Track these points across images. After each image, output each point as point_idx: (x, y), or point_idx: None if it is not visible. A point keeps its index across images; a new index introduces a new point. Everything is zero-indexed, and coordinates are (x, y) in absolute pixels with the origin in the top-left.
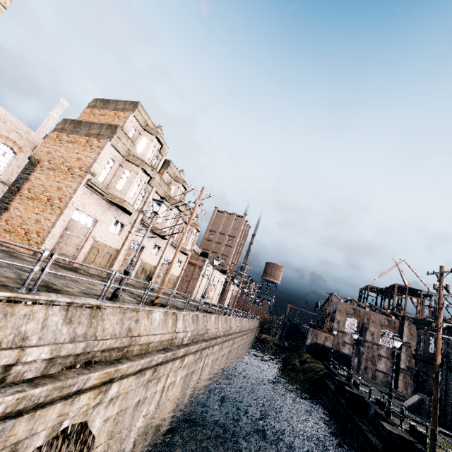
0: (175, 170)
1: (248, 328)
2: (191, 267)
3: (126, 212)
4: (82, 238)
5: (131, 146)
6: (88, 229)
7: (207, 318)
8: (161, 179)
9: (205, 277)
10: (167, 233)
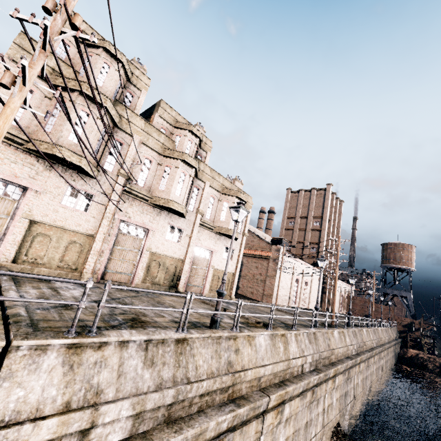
0: (175, 114)
1: (376, 344)
2: (263, 262)
3: (81, 171)
4: (3, 218)
5: (62, 67)
6: (14, 204)
7: (235, 341)
8: (148, 124)
9: (283, 271)
10: (176, 203)
